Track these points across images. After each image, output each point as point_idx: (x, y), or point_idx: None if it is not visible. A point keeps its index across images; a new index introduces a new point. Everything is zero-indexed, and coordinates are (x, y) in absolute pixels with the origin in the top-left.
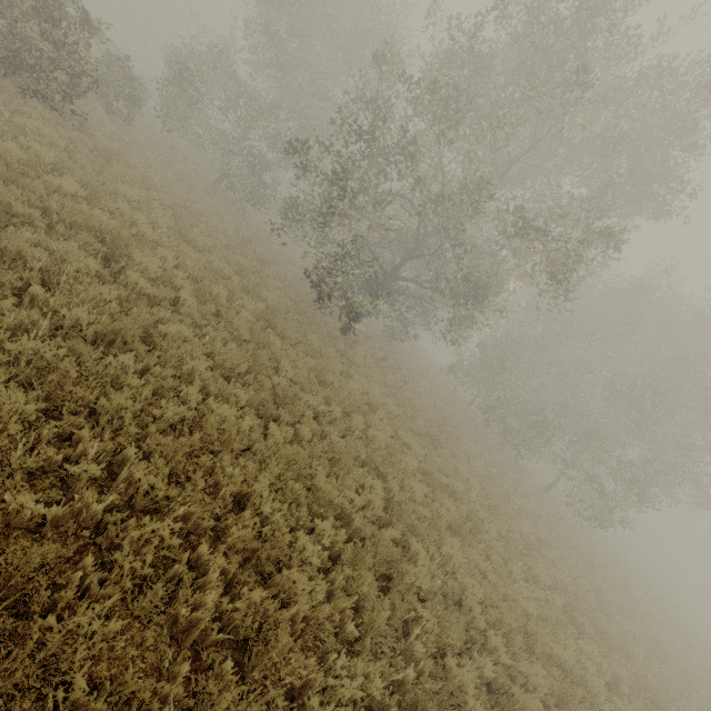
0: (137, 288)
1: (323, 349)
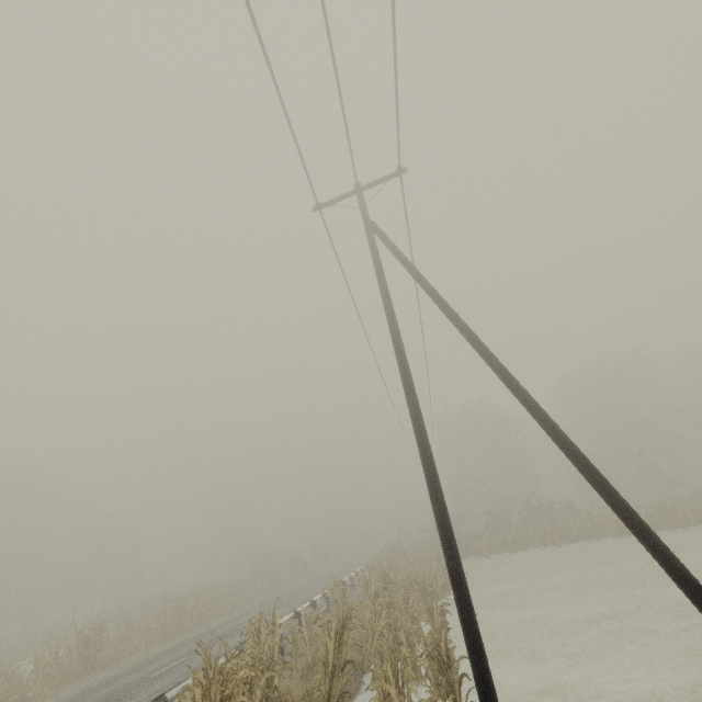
0: None
1: None
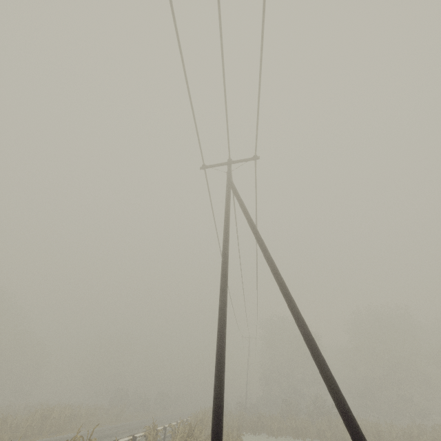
0: None
1: None
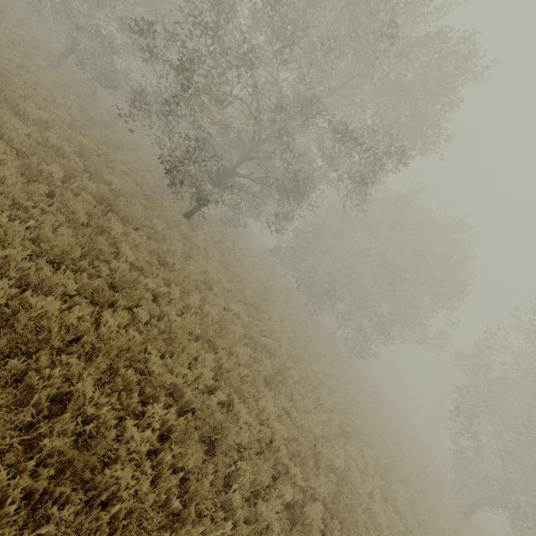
0: None
1: (167, 232)
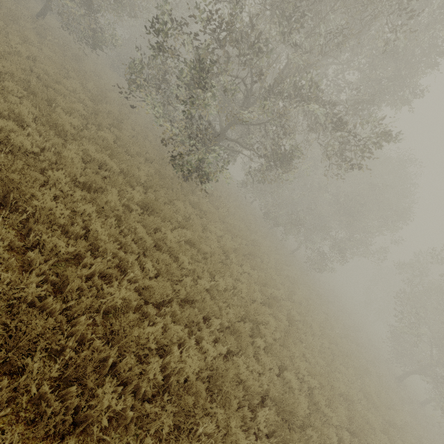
0: (56, 251)
1: (185, 210)
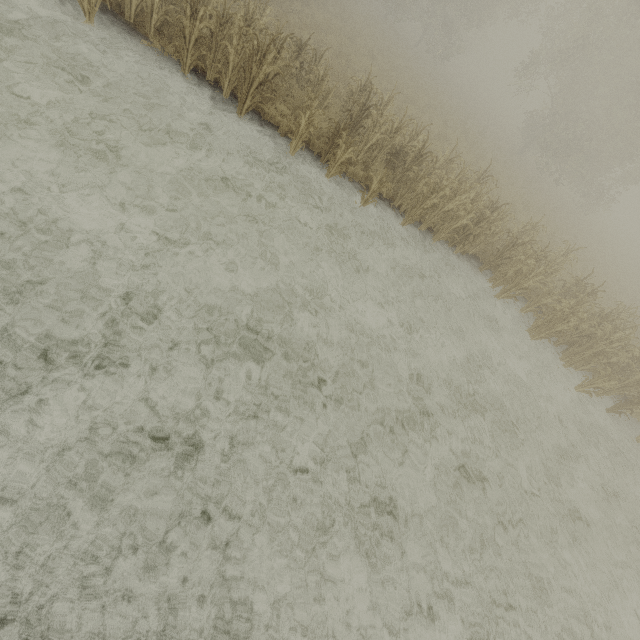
0: None
1: None
